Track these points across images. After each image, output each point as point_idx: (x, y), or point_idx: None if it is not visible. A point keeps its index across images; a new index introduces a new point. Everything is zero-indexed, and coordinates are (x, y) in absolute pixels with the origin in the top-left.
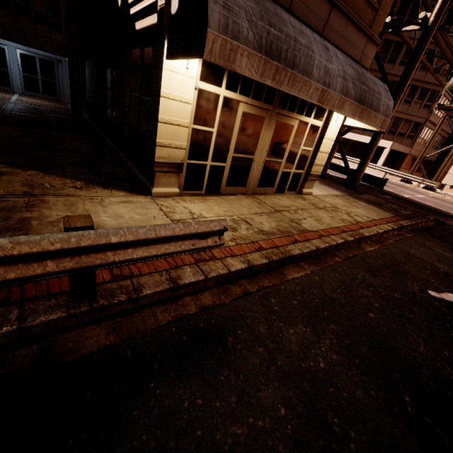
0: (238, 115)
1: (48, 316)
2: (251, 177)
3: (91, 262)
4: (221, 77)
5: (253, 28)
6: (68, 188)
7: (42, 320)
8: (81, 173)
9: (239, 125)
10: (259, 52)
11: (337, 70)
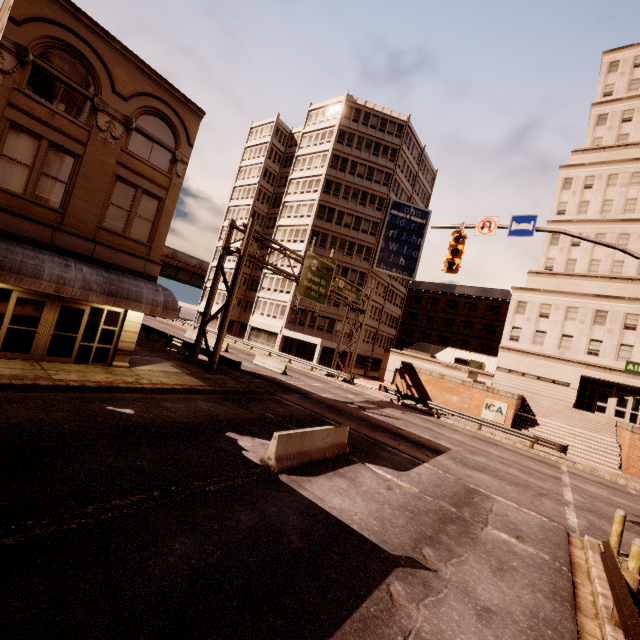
0: (13, 298)
1: None
2: (37, 346)
3: None
4: None
5: None
6: None
7: None
8: None
9: (15, 305)
10: None
11: (76, 277)
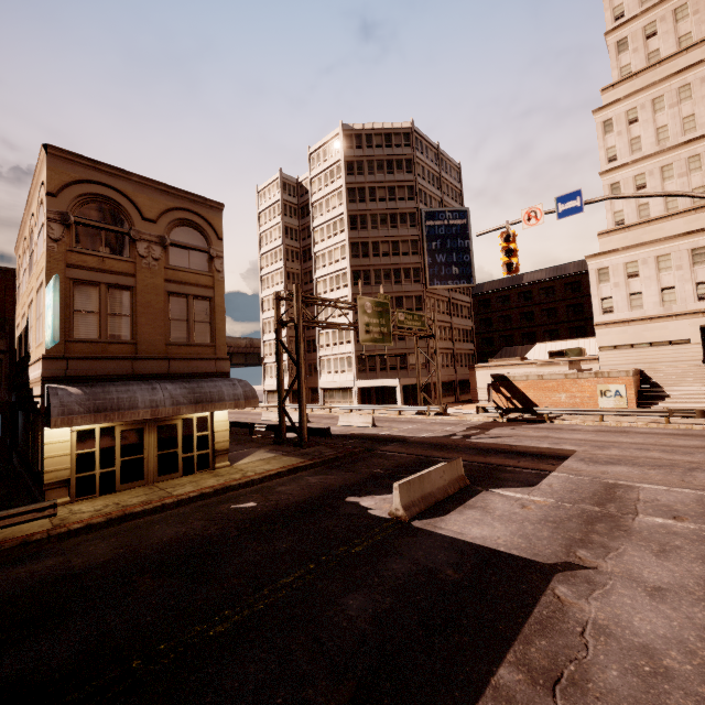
0: (117, 433)
1: None
2: (148, 470)
3: None
4: None
5: (83, 406)
6: None
7: None
8: None
9: (120, 439)
10: (89, 413)
11: (164, 396)
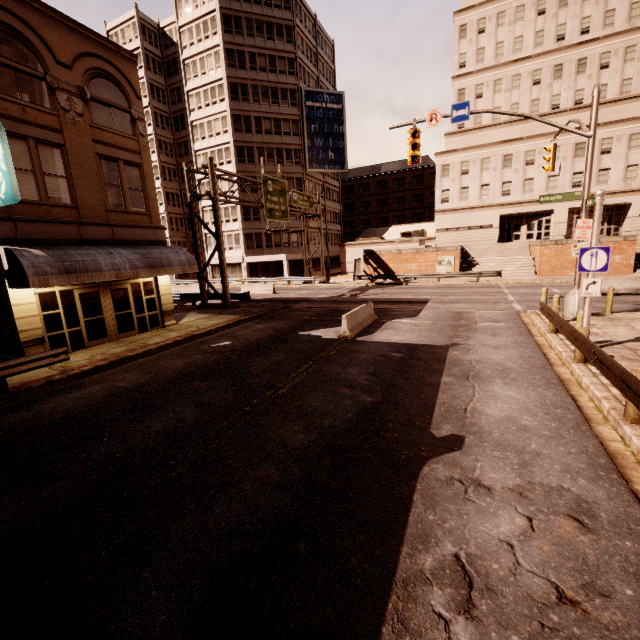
0: (76, 296)
1: None
2: (109, 329)
3: (5, 374)
4: None
5: (53, 268)
6: None
7: None
8: None
9: (80, 302)
10: (62, 274)
11: (122, 261)
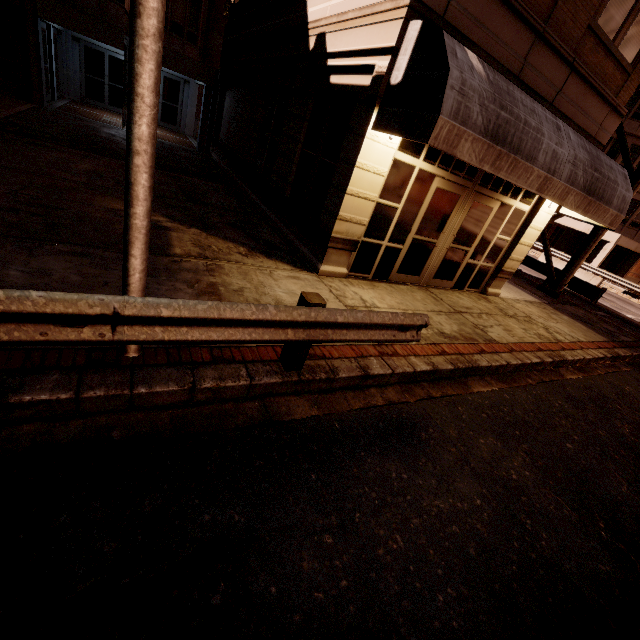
0: (431, 190)
1: (269, 378)
2: (428, 265)
3: (317, 337)
4: (421, 147)
5: (483, 112)
6: (235, 254)
7: (265, 382)
8: (239, 236)
9: (429, 203)
10: (484, 136)
11: (567, 155)
